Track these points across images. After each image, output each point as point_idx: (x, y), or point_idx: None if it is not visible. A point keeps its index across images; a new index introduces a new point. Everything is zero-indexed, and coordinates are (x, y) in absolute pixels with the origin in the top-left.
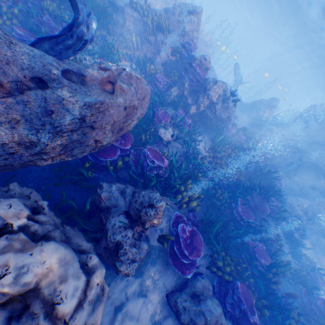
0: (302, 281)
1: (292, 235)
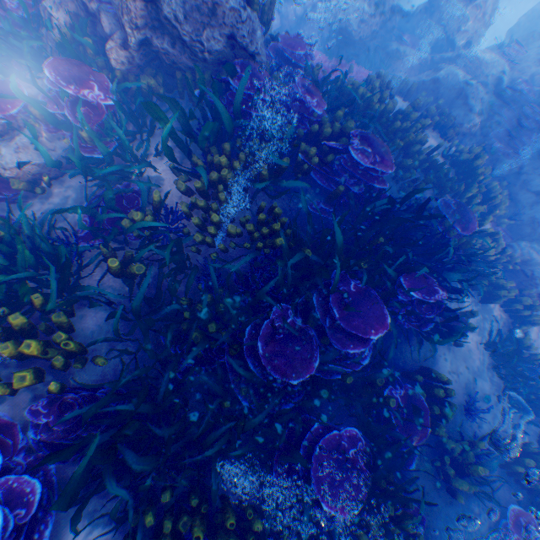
0: (528, 484)
1: (527, 344)
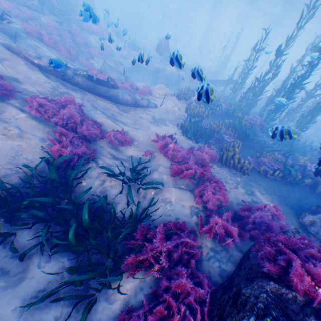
0: None
1: None
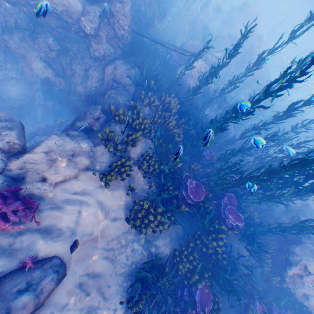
0: None
1: None
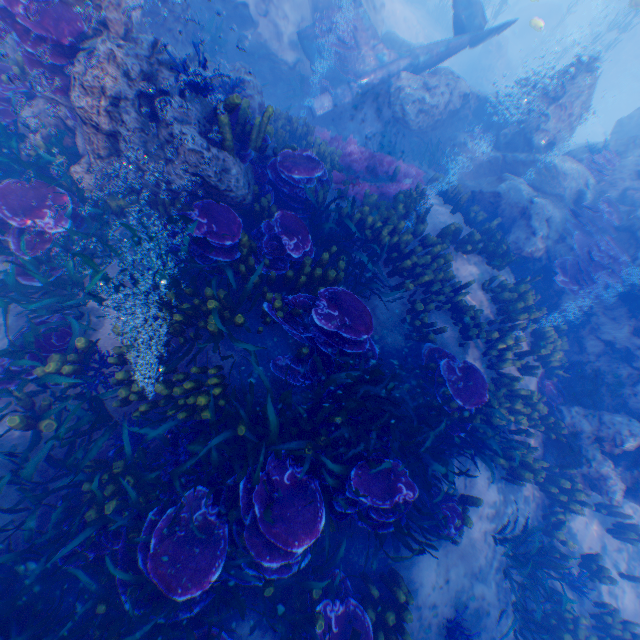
0: None
1: (564, 539)
